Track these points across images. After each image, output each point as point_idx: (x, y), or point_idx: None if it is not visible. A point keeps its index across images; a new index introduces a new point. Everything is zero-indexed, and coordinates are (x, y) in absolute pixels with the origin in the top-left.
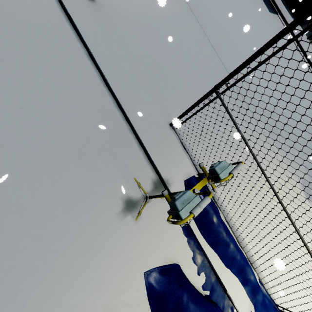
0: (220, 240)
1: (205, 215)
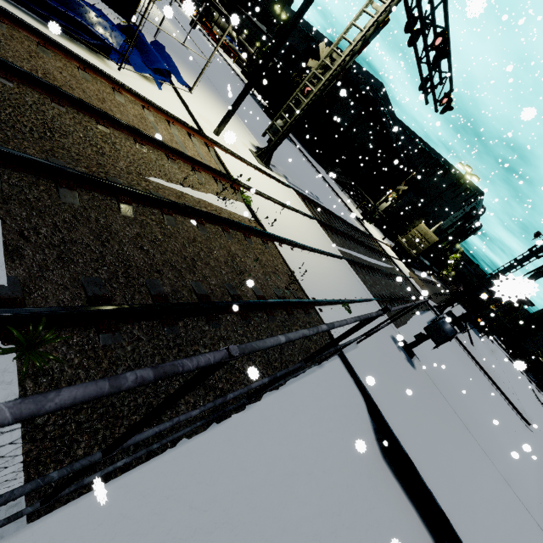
0: (162, 52)
1: (158, 44)
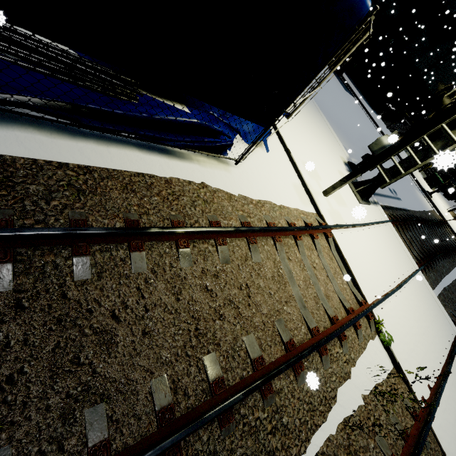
0: None
1: None
